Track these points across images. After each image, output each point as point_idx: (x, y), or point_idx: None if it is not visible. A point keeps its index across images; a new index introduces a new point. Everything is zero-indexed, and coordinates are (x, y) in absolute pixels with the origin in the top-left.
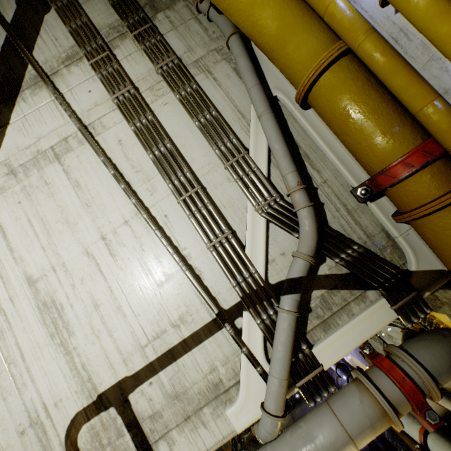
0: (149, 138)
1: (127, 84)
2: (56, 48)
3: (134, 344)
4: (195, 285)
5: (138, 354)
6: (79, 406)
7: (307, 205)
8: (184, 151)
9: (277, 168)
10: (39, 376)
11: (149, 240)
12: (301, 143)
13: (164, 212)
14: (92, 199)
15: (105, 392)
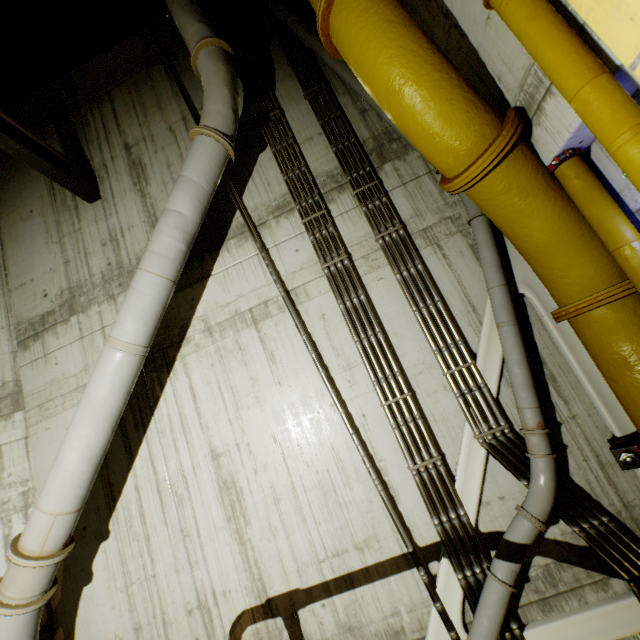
0: (358, 322)
1: (341, 252)
2: (266, 194)
3: (310, 555)
4: (389, 511)
5: (314, 567)
6: (247, 603)
7: (547, 456)
8: (395, 341)
9: (510, 386)
10: (211, 558)
11: (342, 440)
12: (547, 359)
13: (362, 410)
14: (285, 378)
15: (274, 598)
